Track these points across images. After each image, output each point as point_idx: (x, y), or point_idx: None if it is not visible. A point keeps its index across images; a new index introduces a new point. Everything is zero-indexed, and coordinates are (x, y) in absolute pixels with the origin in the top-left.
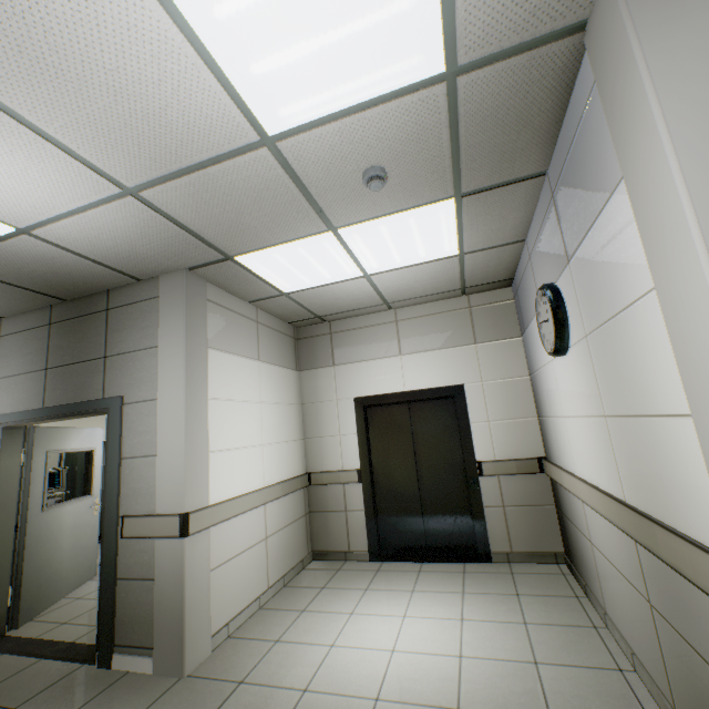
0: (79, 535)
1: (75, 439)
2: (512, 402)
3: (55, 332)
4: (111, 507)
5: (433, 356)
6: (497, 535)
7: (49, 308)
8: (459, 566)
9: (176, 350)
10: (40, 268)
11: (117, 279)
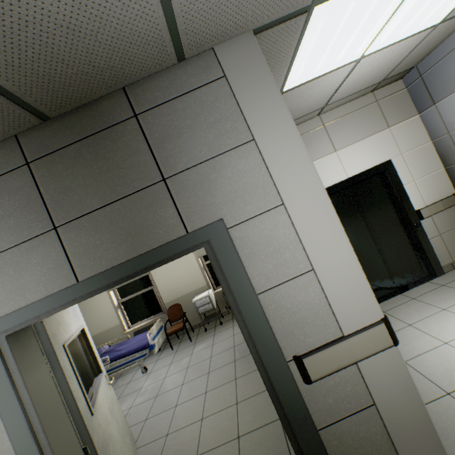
0: (115, 417)
1: (69, 322)
2: (425, 163)
3: (45, 173)
4: (272, 357)
5: (361, 145)
6: (441, 255)
7: (11, 141)
8: (430, 284)
9: (286, 136)
10: (52, 6)
11: (154, 57)
